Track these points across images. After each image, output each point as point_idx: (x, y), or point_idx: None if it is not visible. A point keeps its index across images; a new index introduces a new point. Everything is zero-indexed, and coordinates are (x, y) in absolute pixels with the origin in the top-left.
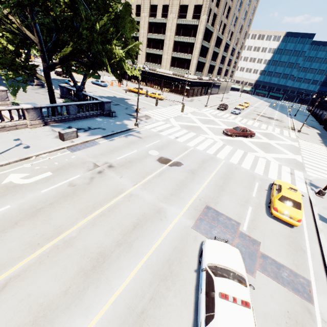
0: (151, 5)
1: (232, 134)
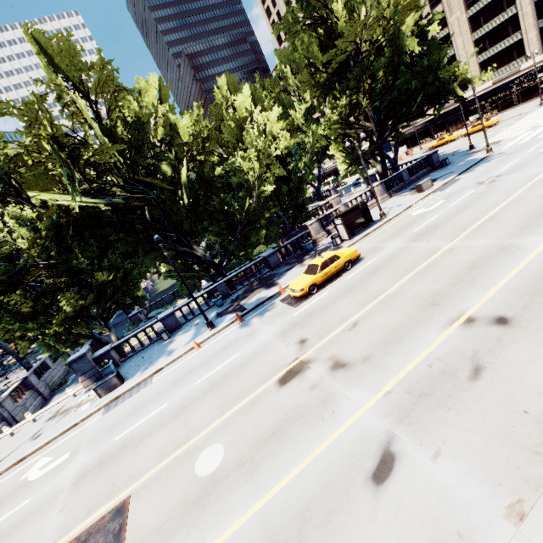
0: None
1: None
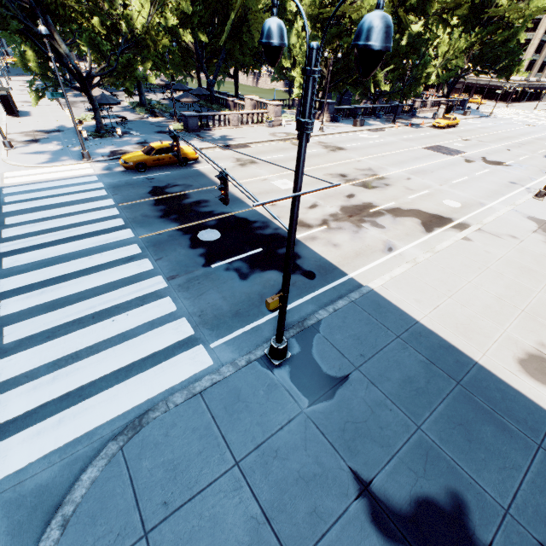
0: None
1: None
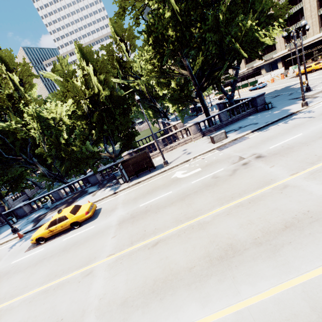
0: None
1: None
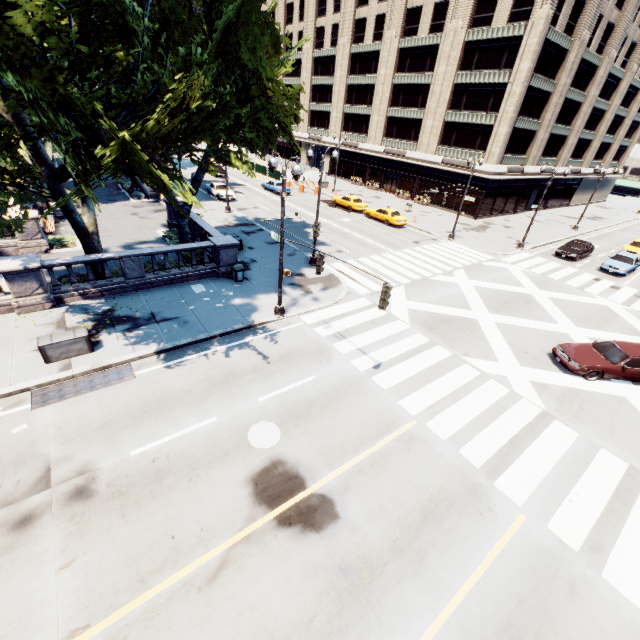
0: (408, 9)
1: (585, 370)
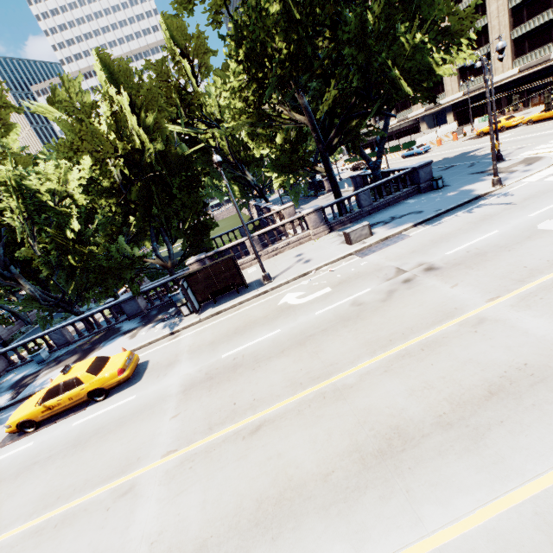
0: None
1: None
